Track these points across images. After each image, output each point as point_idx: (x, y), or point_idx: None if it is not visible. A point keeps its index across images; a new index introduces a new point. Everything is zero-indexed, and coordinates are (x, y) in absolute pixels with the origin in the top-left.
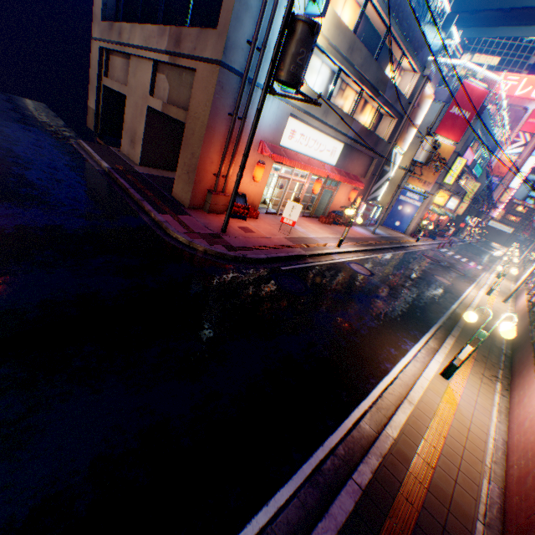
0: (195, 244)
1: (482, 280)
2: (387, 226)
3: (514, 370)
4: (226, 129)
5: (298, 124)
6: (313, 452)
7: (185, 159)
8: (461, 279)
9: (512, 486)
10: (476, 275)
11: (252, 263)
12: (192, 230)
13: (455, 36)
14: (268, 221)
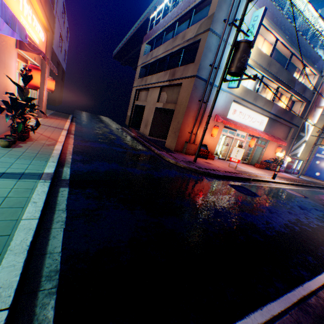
0: (179, 163)
1: None
2: (308, 175)
3: None
4: (196, 108)
5: (238, 106)
6: (294, 287)
7: (173, 126)
8: None
9: None
10: None
11: (214, 177)
12: (177, 158)
13: None
14: (220, 162)
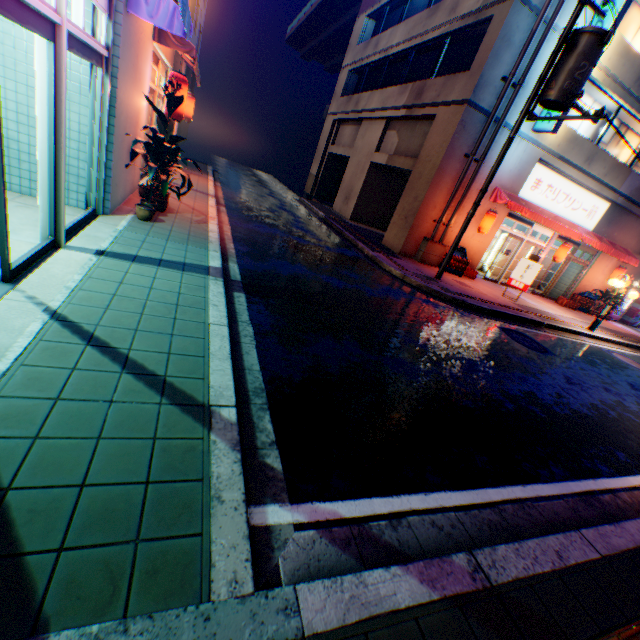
0: (408, 278)
1: None
2: None
3: None
4: (457, 172)
5: (546, 173)
6: (580, 479)
7: (404, 204)
8: None
9: None
10: None
11: (472, 311)
12: (404, 268)
13: None
14: (487, 285)
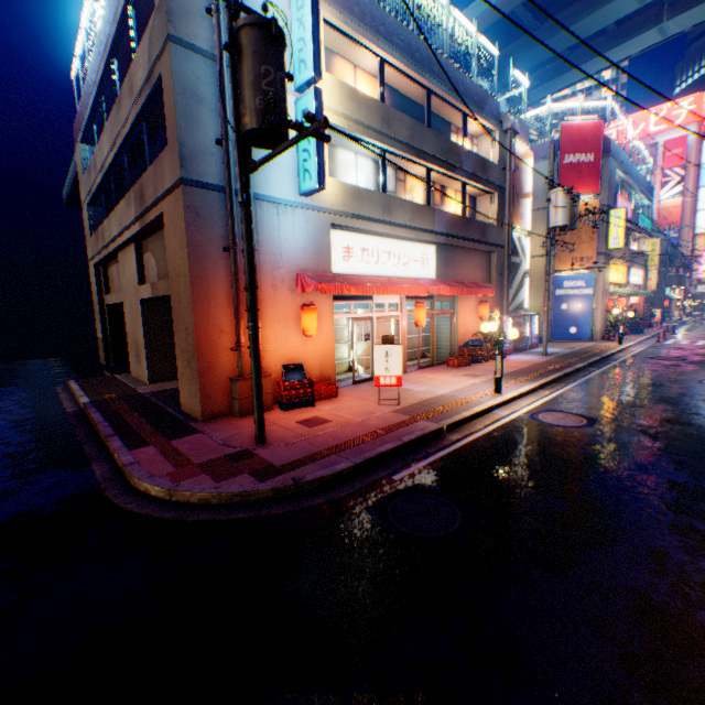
0: (180, 492)
1: None
2: (558, 338)
3: None
4: (228, 273)
5: (351, 237)
6: None
7: (181, 343)
8: None
9: None
10: None
11: (322, 490)
12: (189, 460)
13: (520, 80)
14: (358, 394)
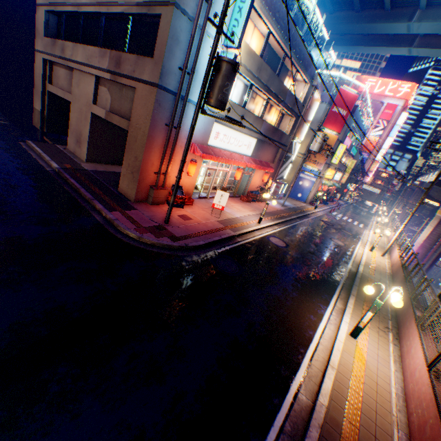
0: (144, 239)
1: (365, 237)
2: (292, 197)
3: (399, 320)
4: (164, 137)
5: (221, 127)
6: (267, 434)
7: (129, 161)
8: (350, 239)
9: (415, 434)
10: (360, 233)
11: (194, 250)
12: (140, 224)
13: (332, 56)
14: (201, 206)
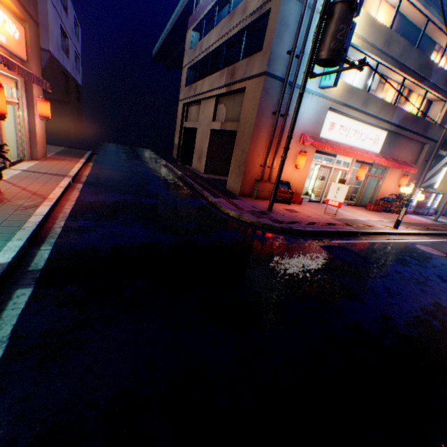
0: (243, 217)
1: None
2: None
3: None
4: (270, 126)
5: (337, 117)
6: None
7: (236, 156)
8: None
9: None
10: None
11: (299, 235)
12: (241, 208)
13: None
14: (312, 206)
